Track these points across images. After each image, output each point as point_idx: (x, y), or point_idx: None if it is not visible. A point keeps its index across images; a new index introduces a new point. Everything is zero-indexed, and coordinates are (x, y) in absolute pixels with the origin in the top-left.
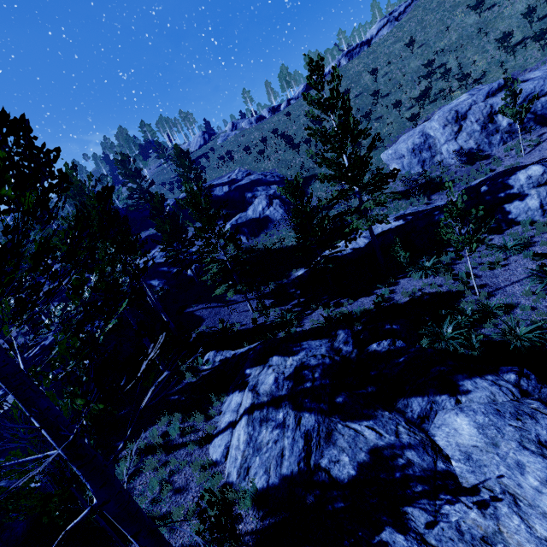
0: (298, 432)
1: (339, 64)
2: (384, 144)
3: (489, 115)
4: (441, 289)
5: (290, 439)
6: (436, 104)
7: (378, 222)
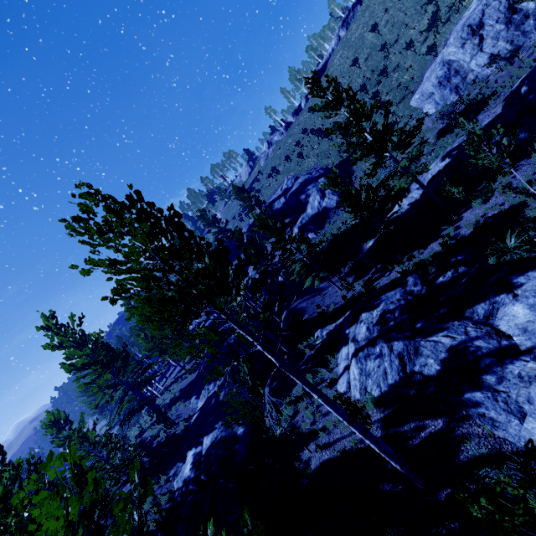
0: (393, 356)
1: (339, 38)
2: (410, 90)
3: (508, 8)
4: (503, 207)
5: (388, 362)
6: (451, 22)
7: (418, 174)
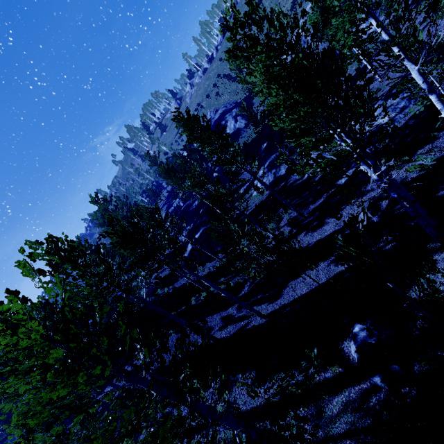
0: (272, 174)
1: (236, 2)
2: None
3: None
4: None
5: (270, 176)
6: (303, 6)
7: None
